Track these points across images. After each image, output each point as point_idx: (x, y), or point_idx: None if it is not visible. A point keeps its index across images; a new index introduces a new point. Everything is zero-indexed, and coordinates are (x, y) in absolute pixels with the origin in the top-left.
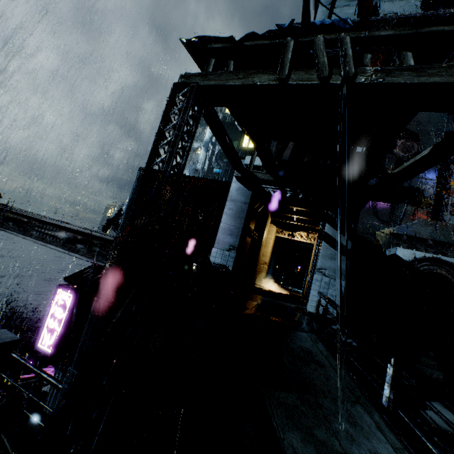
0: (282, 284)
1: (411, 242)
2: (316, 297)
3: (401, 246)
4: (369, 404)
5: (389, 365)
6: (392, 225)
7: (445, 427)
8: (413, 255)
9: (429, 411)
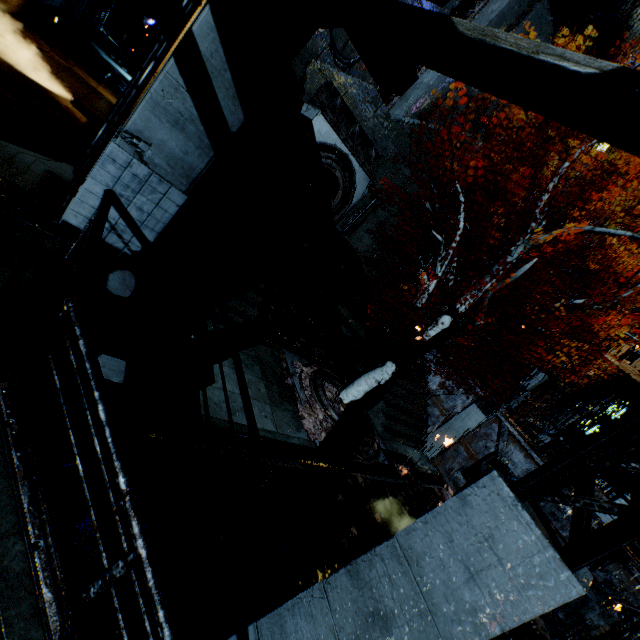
0: (96, 39)
1: (340, 113)
2: (97, 199)
3: (325, 115)
4: (35, 631)
5: (121, 562)
6: (339, 63)
7: (215, 415)
8: (329, 137)
9: (211, 388)
